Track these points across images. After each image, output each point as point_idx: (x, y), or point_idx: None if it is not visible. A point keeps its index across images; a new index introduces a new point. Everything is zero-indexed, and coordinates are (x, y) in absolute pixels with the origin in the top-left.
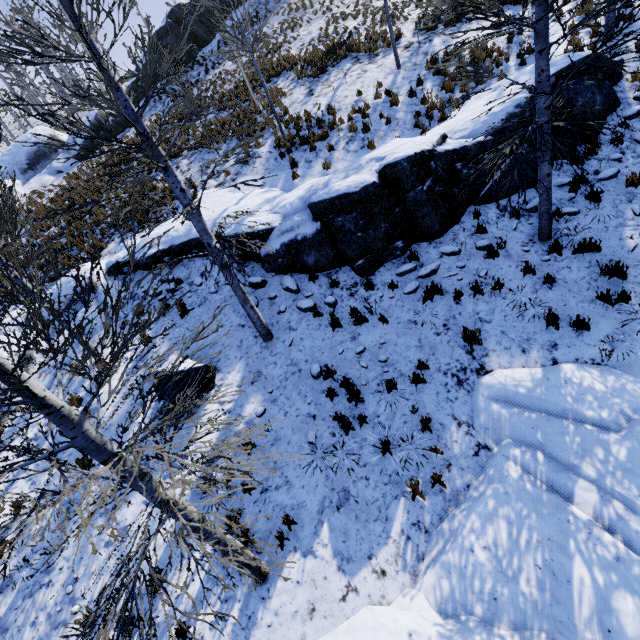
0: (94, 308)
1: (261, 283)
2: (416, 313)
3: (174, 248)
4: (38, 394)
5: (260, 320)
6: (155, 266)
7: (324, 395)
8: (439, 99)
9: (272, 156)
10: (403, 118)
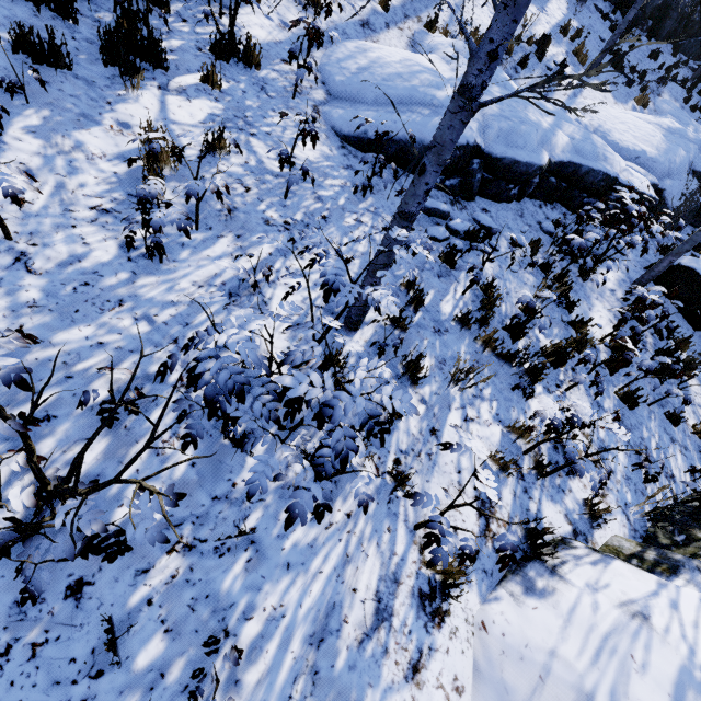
0: None
1: None
2: (642, 59)
3: None
4: None
5: None
6: None
7: None
8: None
9: None
10: None
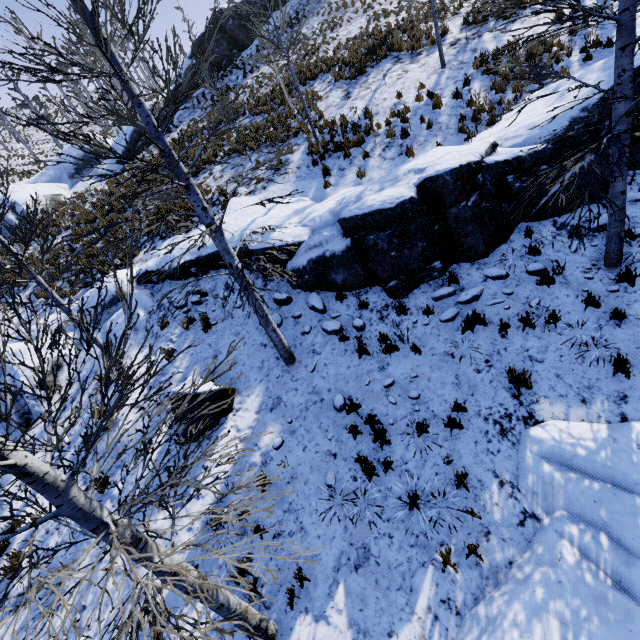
0: (122, 317)
1: (286, 300)
2: (454, 344)
3: (201, 259)
4: (17, 463)
5: (282, 343)
6: (182, 276)
7: (346, 431)
8: (488, 100)
9: (304, 163)
10: (446, 122)
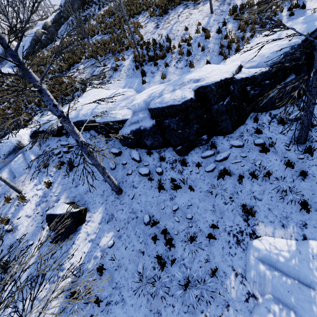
0: (21, 159)
1: (118, 153)
2: (212, 186)
3: None
4: None
5: (114, 183)
6: (57, 135)
7: (150, 238)
8: (236, 36)
9: (131, 67)
10: (212, 47)
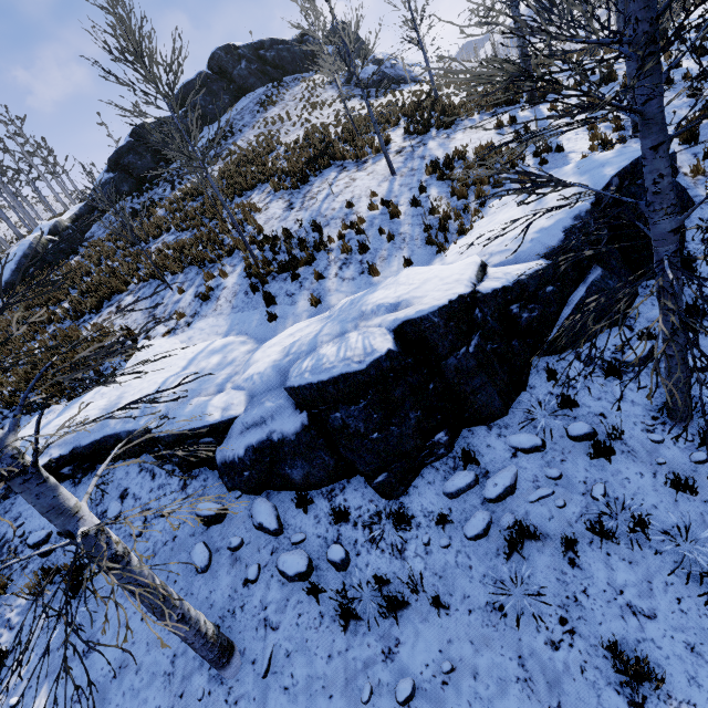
0: None
1: (216, 516)
2: (499, 586)
3: (79, 451)
4: None
5: (201, 635)
6: None
7: None
8: (451, 207)
9: (241, 289)
10: (409, 232)
